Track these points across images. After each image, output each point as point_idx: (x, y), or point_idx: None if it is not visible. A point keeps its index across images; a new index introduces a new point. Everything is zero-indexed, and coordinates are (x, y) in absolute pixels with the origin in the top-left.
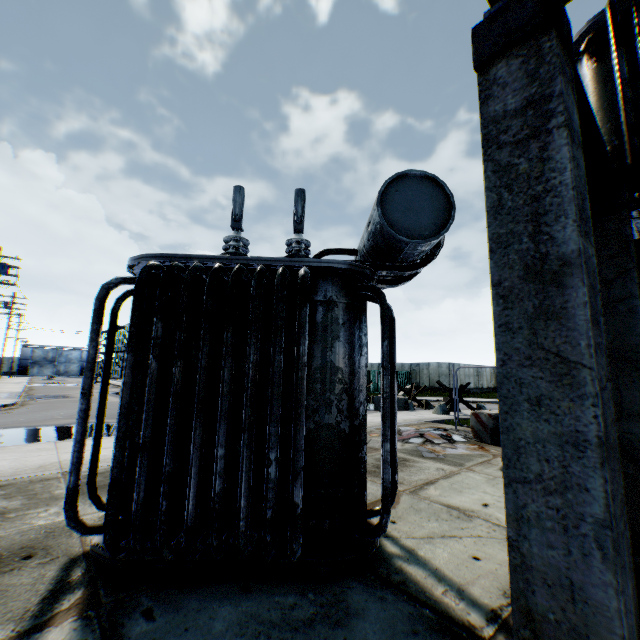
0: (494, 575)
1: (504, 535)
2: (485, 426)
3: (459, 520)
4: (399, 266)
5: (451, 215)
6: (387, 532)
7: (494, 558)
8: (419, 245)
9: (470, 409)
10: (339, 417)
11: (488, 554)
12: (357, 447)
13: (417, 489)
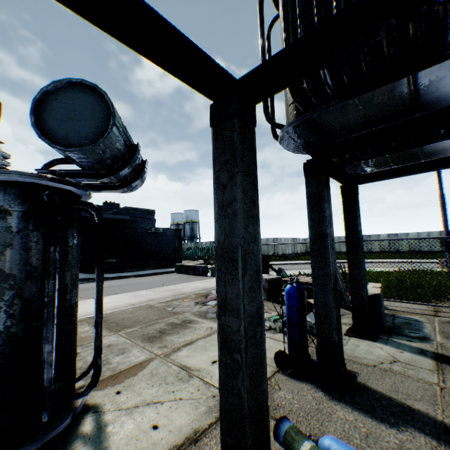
0: (153, 447)
1: (202, 394)
2: (264, 287)
3: (178, 382)
4: (95, 174)
5: (110, 124)
6: (101, 406)
7: (171, 424)
8: (79, 153)
9: (274, 271)
10: (10, 322)
11: (170, 420)
12: (40, 345)
13: (173, 351)
